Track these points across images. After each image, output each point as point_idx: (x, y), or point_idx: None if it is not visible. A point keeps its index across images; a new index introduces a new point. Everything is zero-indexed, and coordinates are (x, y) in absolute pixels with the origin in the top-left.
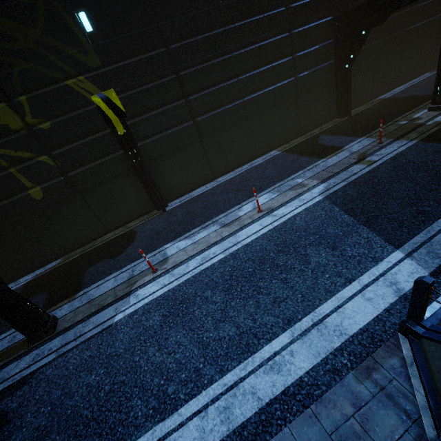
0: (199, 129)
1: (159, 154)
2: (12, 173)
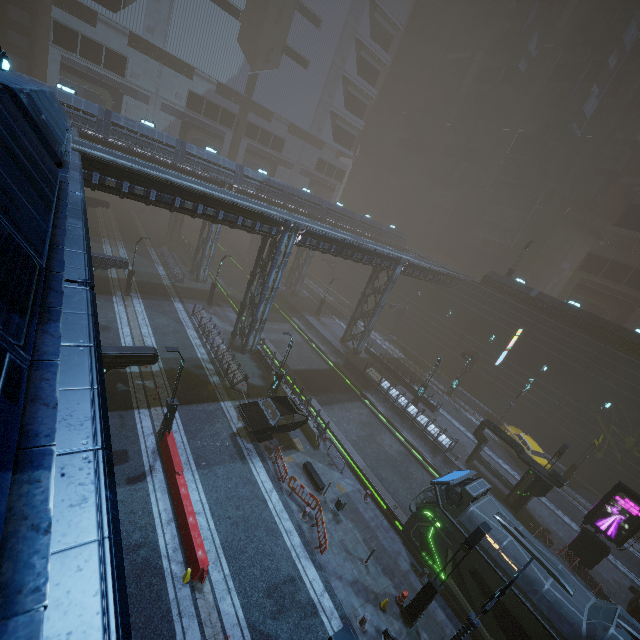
0: None
1: None
2: (603, 446)
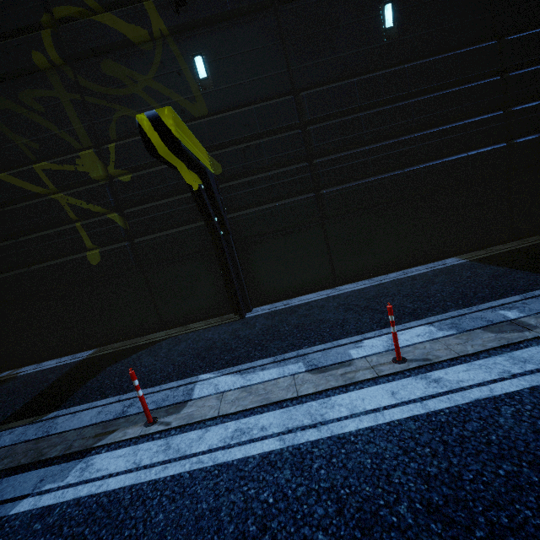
0: (322, 205)
1: (255, 232)
2: (77, 228)
